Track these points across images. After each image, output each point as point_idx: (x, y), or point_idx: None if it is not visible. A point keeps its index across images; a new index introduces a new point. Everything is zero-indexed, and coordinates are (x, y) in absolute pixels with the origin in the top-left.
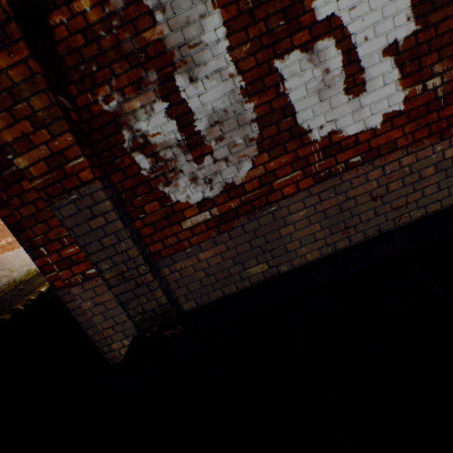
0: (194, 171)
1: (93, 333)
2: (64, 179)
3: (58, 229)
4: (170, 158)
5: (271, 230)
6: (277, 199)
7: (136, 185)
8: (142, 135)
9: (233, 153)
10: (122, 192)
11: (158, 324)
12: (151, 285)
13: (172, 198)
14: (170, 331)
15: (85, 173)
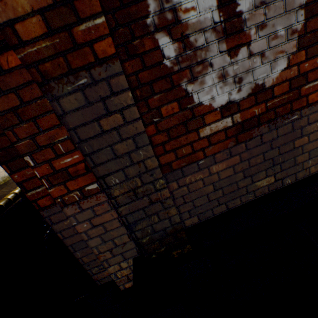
0: (224, 66)
1: (81, 255)
2: (70, 51)
3: (51, 131)
4: (201, 45)
5: (286, 141)
6: (301, 106)
7: (155, 78)
8: (172, 8)
9: (270, 47)
10: (135, 87)
11: (166, 245)
12: (166, 202)
13: (194, 99)
14: (178, 251)
15: (104, 45)
